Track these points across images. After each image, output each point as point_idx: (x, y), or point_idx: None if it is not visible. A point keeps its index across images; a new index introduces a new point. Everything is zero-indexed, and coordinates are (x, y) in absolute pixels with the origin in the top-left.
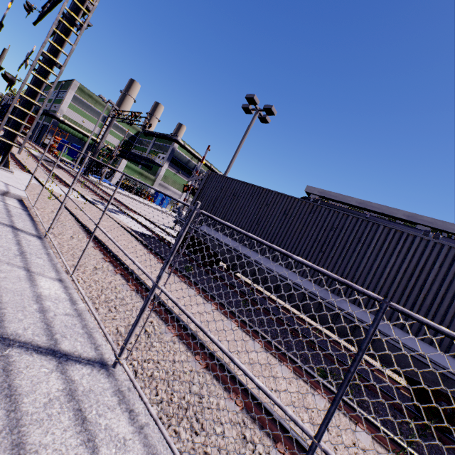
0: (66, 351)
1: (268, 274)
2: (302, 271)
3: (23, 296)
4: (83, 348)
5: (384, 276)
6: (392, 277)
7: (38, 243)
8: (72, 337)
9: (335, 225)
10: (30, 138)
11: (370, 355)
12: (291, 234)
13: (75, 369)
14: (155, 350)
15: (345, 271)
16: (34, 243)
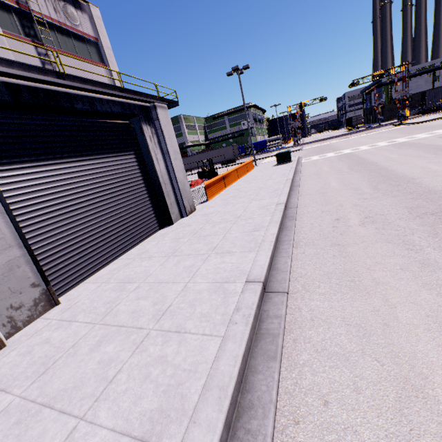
0: None
1: None
2: None
3: None
4: None
5: None
6: None
7: None
8: None
9: None
10: None
11: None
12: None
13: None
14: None
15: None
16: None
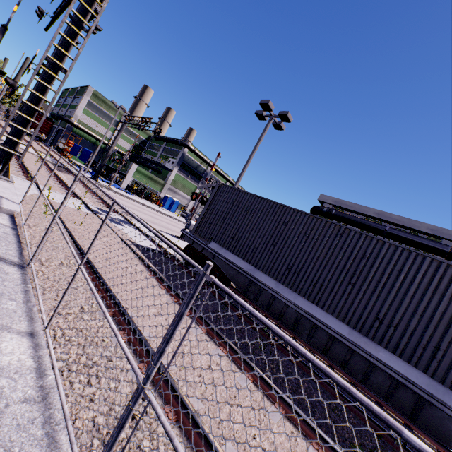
0: None
1: (285, 305)
2: (327, 305)
3: None
4: None
5: (434, 323)
6: (444, 324)
7: (17, 276)
8: (22, 450)
9: (367, 252)
10: (45, 142)
11: (418, 424)
12: (313, 260)
13: None
14: None
15: (382, 311)
16: (12, 276)
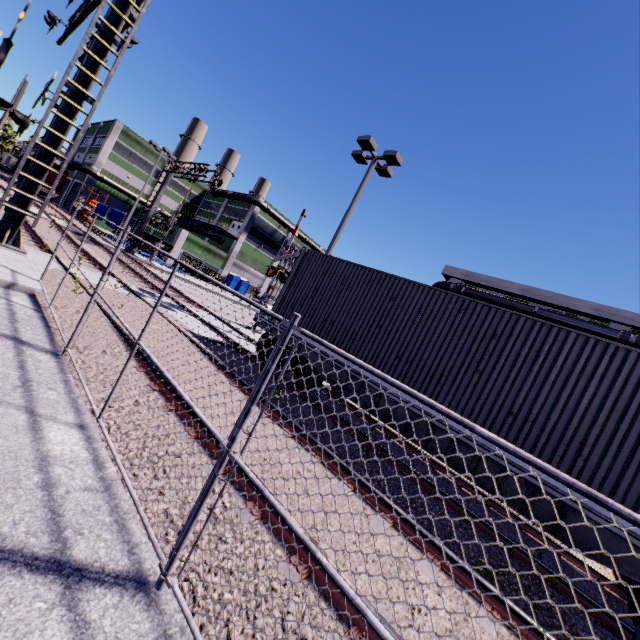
0: (80, 562)
1: (395, 403)
2: (448, 400)
3: (18, 459)
4: (109, 553)
5: (579, 413)
6: (592, 414)
7: (53, 364)
8: (92, 532)
9: (498, 330)
10: (56, 202)
11: (559, 537)
12: (429, 344)
13: (93, 597)
14: (225, 568)
15: (517, 403)
16: (46, 364)
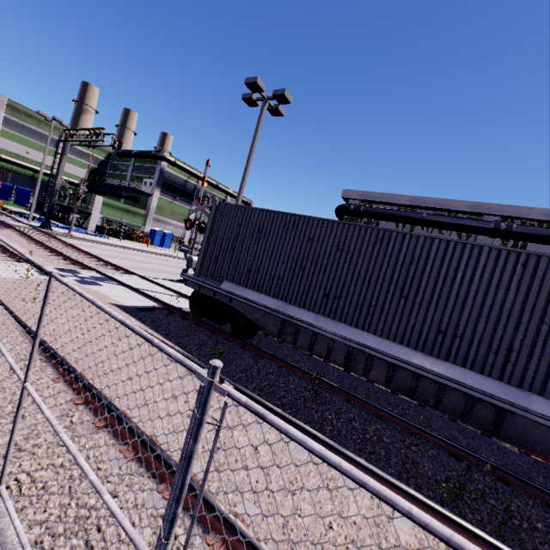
0: None
1: (331, 340)
2: (380, 329)
3: None
4: None
5: (502, 322)
6: (514, 321)
7: None
8: None
9: (415, 255)
10: None
11: (501, 438)
12: (353, 278)
13: None
14: None
15: (444, 322)
16: None
